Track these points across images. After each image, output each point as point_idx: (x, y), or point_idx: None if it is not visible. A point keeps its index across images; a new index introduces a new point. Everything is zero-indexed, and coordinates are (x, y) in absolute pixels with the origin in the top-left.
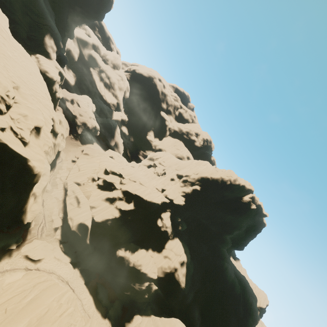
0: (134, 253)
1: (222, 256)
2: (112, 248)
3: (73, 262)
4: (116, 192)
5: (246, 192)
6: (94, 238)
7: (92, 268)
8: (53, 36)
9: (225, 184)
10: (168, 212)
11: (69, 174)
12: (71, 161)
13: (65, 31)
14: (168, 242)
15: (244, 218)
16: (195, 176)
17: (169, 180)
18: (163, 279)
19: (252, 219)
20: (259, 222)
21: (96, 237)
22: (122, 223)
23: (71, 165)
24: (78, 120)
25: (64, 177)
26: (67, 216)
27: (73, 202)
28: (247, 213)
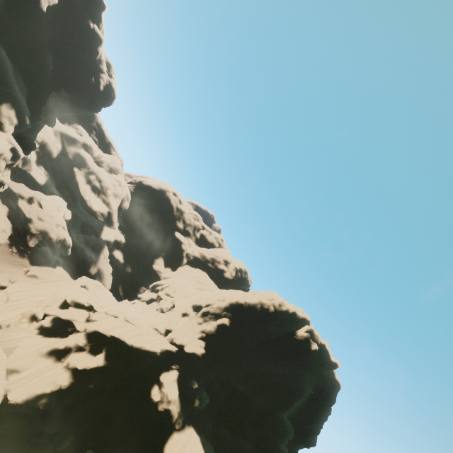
0: None
1: None
2: None
3: None
4: (74, 336)
5: (299, 324)
6: None
7: None
8: (17, 108)
9: (267, 312)
10: (175, 370)
11: None
12: None
13: (40, 114)
14: (172, 438)
15: (305, 371)
16: (221, 303)
17: (179, 315)
18: None
19: (318, 373)
20: (330, 380)
21: (1, 448)
22: (73, 399)
23: None
24: (33, 225)
25: None
26: None
27: None
28: (307, 359)
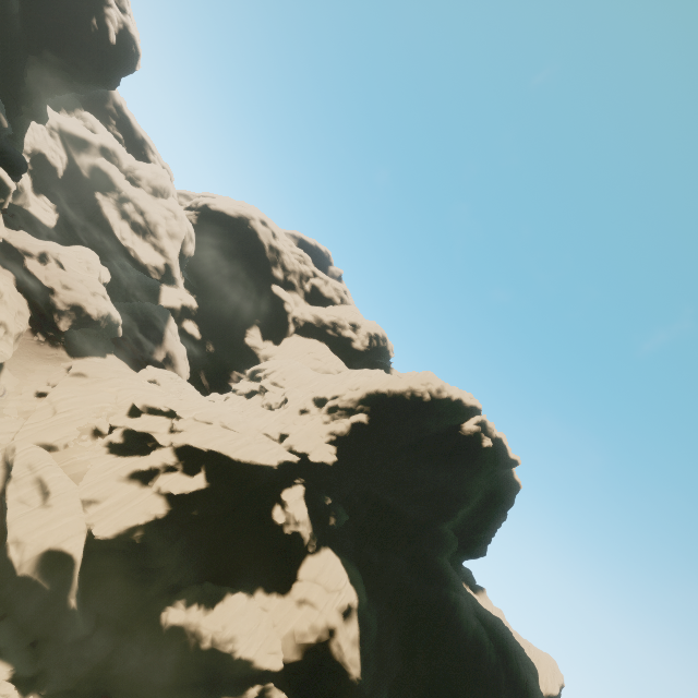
0: (212, 609)
1: (441, 577)
2: (148, 608)
3: (21, 677)
4: (158, 454)
5: (466, 415)
6: (94, 591)
7: (89, 684)
8: None
9: (421, 402)
10: (300, 485)
11: (23, 425)
12: (35, 394)
13: (20, 102)
14: (306, 563)
15: (473, 474)
16: (353, 394)
17: (296, 413)
18: (300, 668)
19: (491, 474)
20: (507, 481)
21: (100, 587)
22: (175, 530)
23: (33, 403)
24: (59, 298)
25: (6, 433)
26: (6, 538)
27: (28, 494)
28: (476, 460)
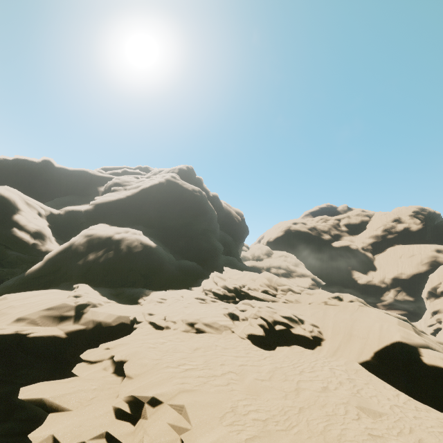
0: None
1: None
2: None
3: None
4: None
5: None
6: None
7: None
8: None
9: None
10: None
11: None
12: None
13: None
14: None
15: None
16: None
17: None
18: None
19: None
20: None
21: None
22: None
23: None
24: None
25: None
26: None
27: None
28: None
